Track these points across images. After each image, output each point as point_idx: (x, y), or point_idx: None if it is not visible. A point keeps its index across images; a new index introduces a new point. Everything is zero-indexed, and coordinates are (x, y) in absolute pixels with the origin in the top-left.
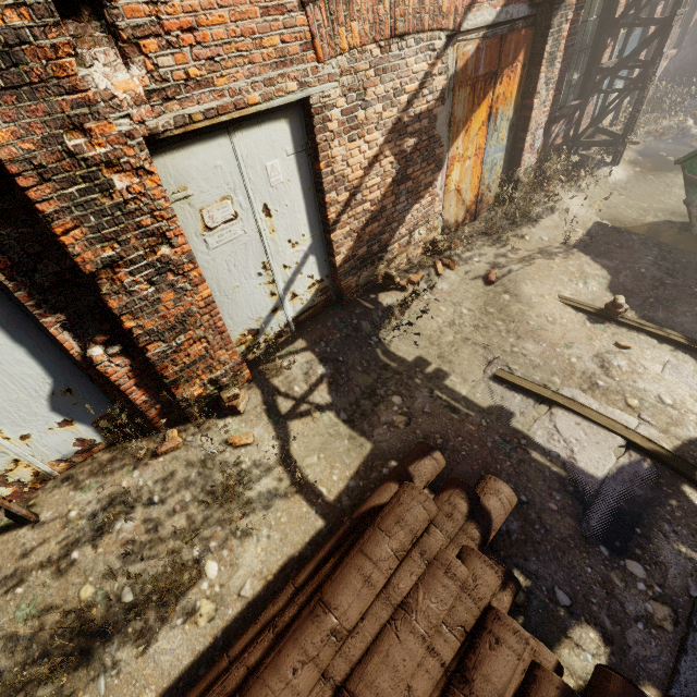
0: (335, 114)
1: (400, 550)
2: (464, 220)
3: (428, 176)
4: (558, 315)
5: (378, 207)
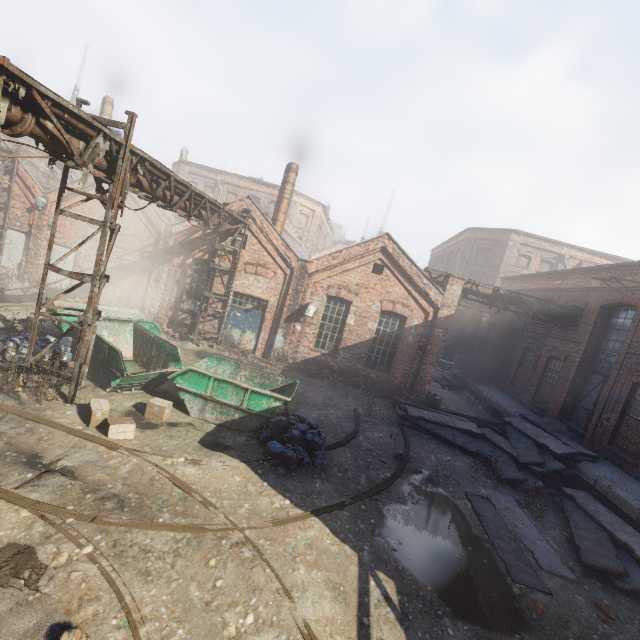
0: (83, 255)
1: None
2: None
3: (107, 284)
4: None
5: None
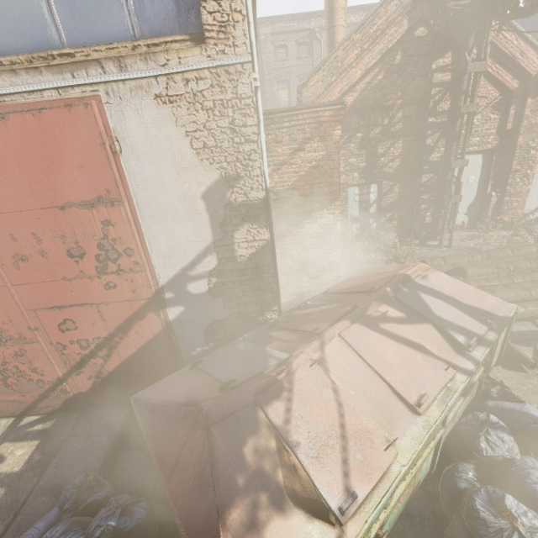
0: None
1: None
2: None
3: None
4: None
5: None
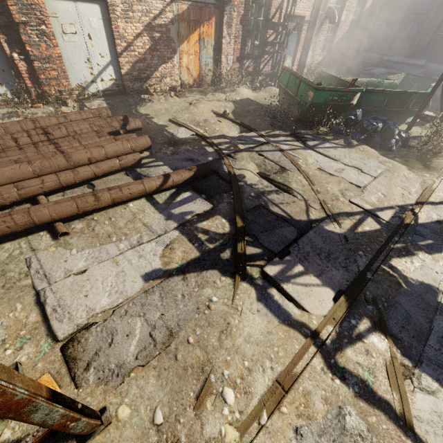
0: (119, 10)
1: (93, 113)
2: (194, 85)
3: (169, 54)
4: (205, 112)
5: (142, 57)
